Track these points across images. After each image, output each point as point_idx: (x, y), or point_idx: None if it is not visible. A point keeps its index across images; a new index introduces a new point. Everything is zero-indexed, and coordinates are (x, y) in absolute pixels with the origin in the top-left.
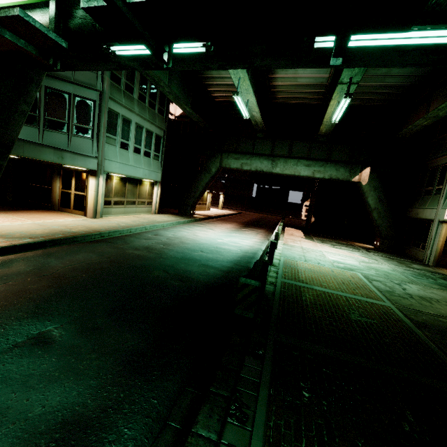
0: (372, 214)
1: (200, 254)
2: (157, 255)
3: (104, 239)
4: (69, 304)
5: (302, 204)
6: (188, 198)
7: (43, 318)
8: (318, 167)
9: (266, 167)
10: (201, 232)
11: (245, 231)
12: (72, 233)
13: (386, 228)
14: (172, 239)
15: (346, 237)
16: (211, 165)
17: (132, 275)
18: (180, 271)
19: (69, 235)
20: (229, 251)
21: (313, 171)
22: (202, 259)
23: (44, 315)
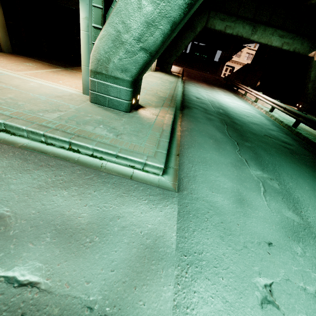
0: (308, 85)
1: (251, 119)
2: (239, 121)
3: (186, 104)
4: (289, 167)
5: (223, 63)
6: (170, 56)
7: (301, 178)
8: (288, 40)
9: (246, 33)
10: (210, 95)
11: (224, 92)
12: (169, 99)
13: (312, 96)
14: (212, 103)
15: (275, 99)
16: (198, 23)
17: (264, 141)
18: (272, 135)
19: (172, 102)
20: (256, 115)
21: (283, 42)
22: (260, 124)
23: (298, 176)
